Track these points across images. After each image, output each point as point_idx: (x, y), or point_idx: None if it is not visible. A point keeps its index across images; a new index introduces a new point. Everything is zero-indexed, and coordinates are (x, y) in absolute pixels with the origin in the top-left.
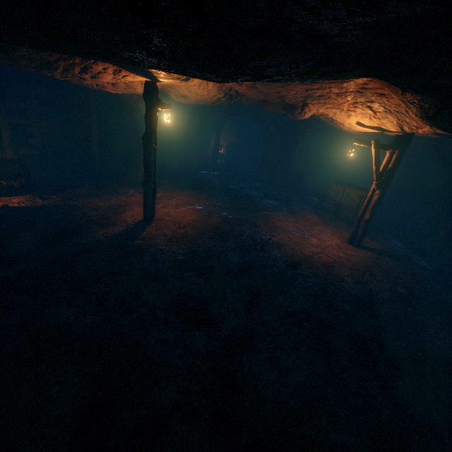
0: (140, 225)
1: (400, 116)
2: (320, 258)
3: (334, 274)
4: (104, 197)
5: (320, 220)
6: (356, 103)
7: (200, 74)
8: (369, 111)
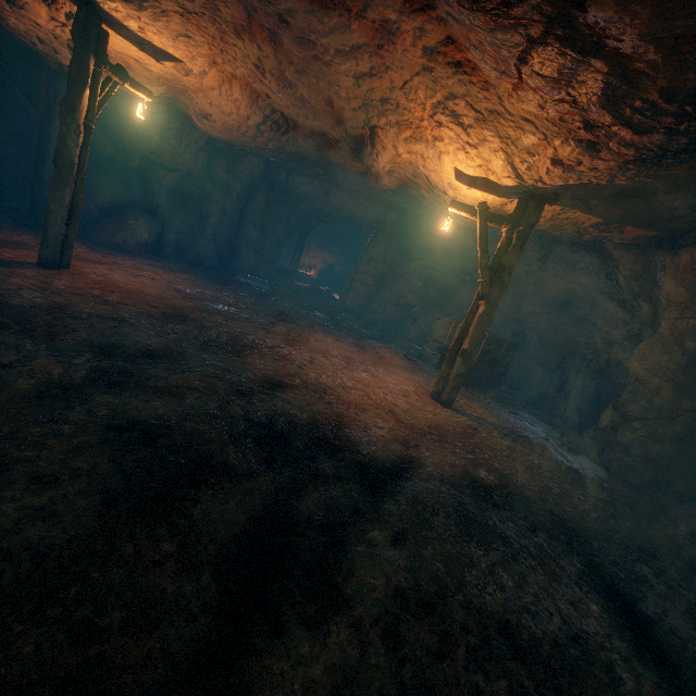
0: (17, 263)
1: (499, 126)
2: (349, 394)
3: (356, 419)
4: (10, 231)
5: (405, 365)
6: (435, 111)
7: None
8: (459, 128)
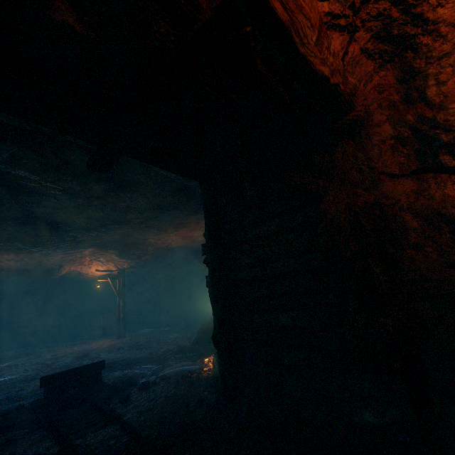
0: None
1: (114, 261)
2: (103, 346)
3: (114, 347)
4: None
5: (95, 340)
6: (92, 260)
7: (36, 248)
8: (100, 262)
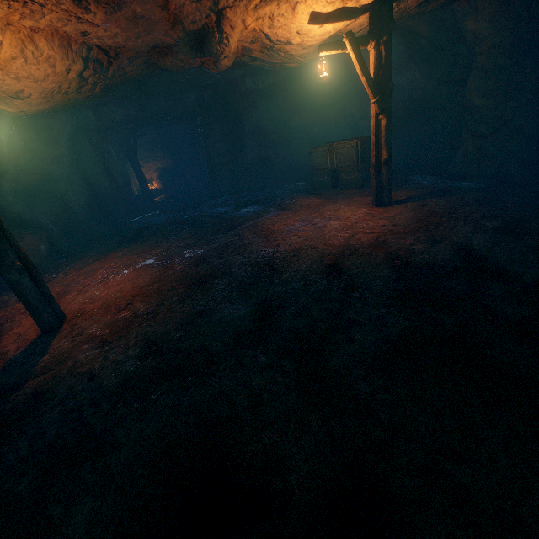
0: (35, 347)
1: None
2: (361, 240)
3: (394, 250)
4: None
5: (323, 200)
6: None
7: None
8: None
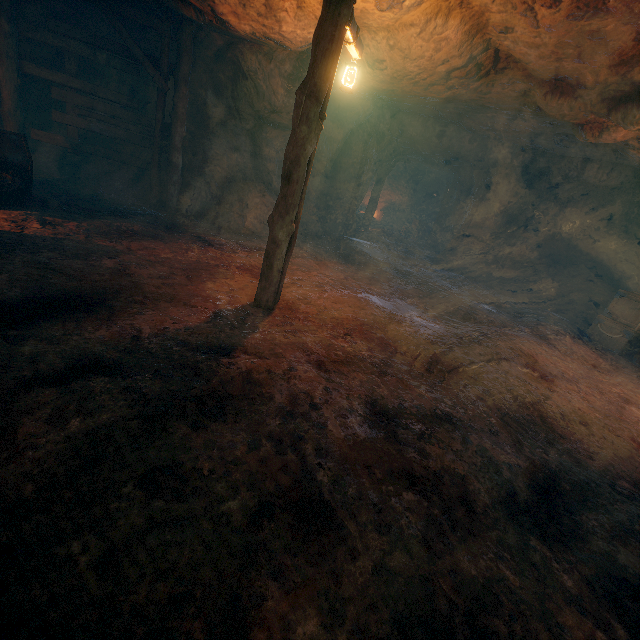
0: (246, 314)
1: None
2: None
3: None
4: (176, 244)
5: (607, 363)
6: None
7: None
8: None
